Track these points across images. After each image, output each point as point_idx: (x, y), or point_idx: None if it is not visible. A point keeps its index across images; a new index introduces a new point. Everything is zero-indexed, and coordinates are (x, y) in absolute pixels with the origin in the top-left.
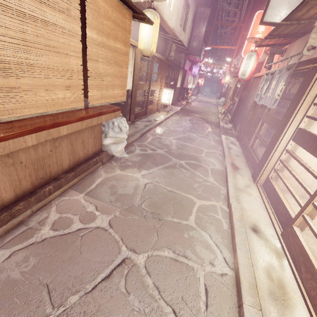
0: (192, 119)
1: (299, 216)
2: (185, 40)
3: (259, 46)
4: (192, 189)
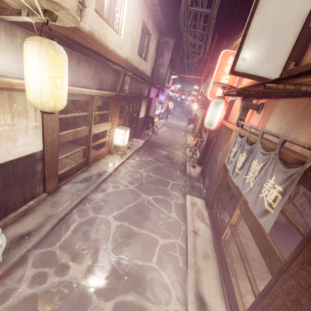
0: (155, 161)
1: None
2: (148, 69)
3: (228, 95)
4: None
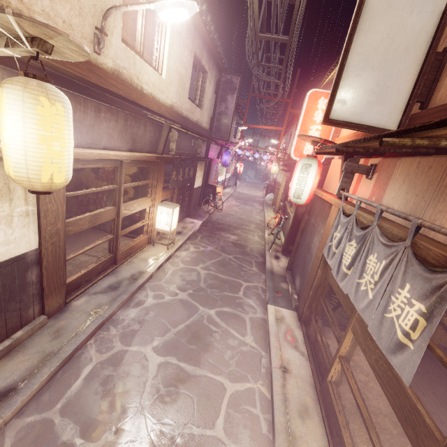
0: (219, 251)
1: None
2: (204, 119)
3: (321, 153)
4: None
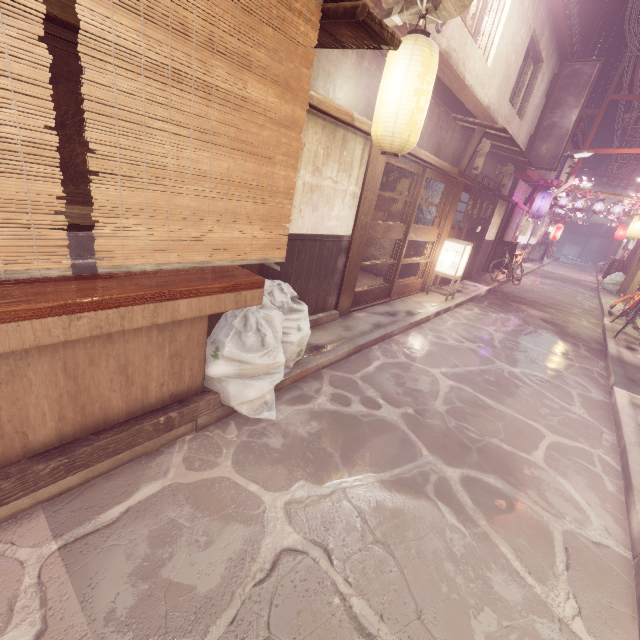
0: (518, 321)
1: None
2: (520, 137)
3: None
4: None
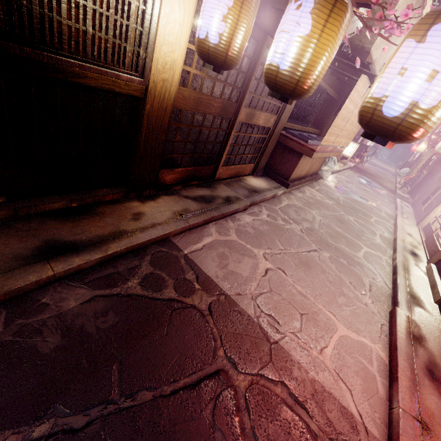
0: (367, 178)
1: (438, 229)
2: None
3: None
4: (371, 213)
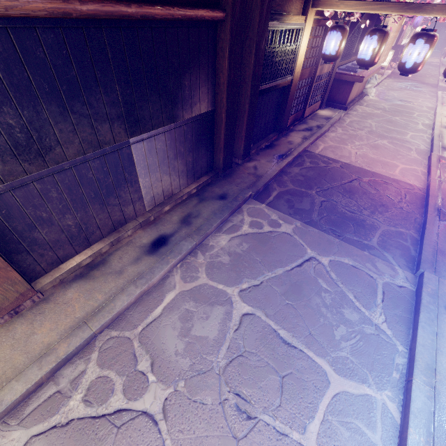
0: (407, 81)
1: None
2: None
3: None
4: (413, 110)
